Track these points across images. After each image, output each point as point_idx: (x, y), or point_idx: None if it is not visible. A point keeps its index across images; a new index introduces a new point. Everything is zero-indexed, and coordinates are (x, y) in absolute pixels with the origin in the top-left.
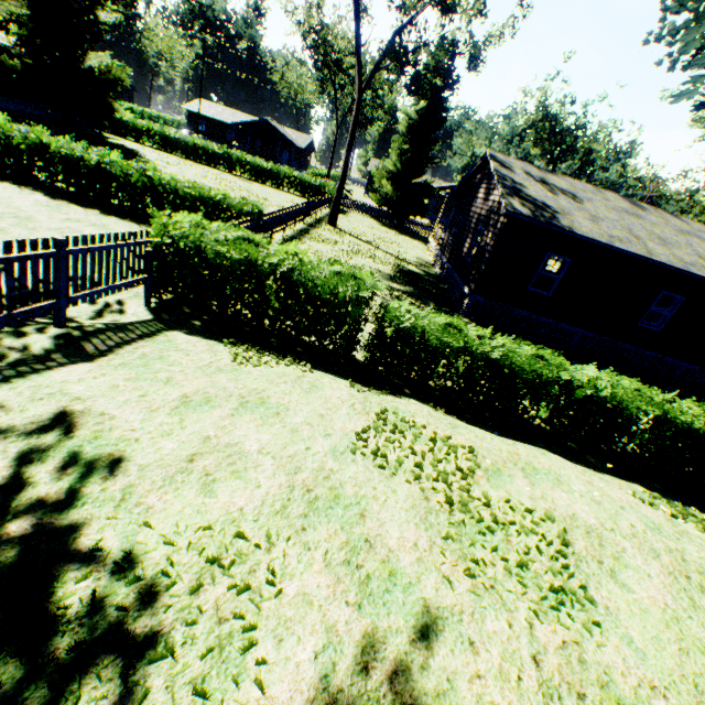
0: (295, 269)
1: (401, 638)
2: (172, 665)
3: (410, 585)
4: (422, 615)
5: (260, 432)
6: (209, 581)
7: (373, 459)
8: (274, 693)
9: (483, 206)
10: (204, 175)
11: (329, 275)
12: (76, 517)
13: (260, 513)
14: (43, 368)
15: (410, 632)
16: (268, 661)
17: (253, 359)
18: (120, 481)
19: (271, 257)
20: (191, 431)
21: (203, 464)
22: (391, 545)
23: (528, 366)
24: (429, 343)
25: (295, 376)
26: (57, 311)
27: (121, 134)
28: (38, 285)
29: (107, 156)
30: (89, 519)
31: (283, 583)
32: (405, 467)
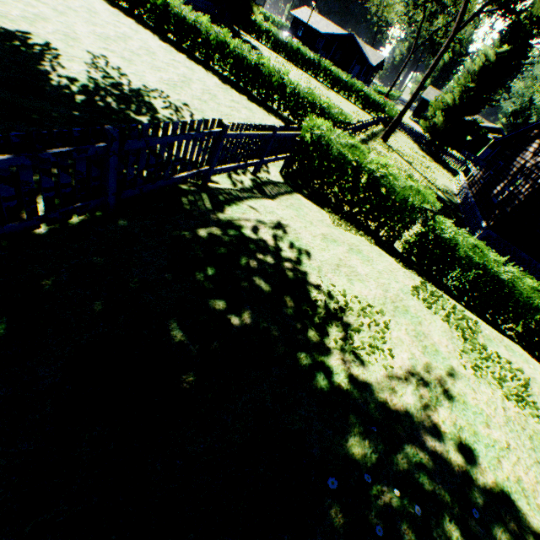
0: (385, 176)
1: (442, 372)
2: (357, 335)
3: (445, 358)
4: (451, 370)
5: (362, 266)
6: (361, 316)
7: (423, 303)
8: (395, 360)
9: (529, 159)
10: (299, 78)
11: (406, 187)
12: (305, 270)
13: (374, 301)
14: (257, 197)
15: (446, 372)
16: (391, 350)
17: (341, 226)
18: (315, 263)
19: (372, 164)
20: (332, 253)
21: (343, 270)
22: (435, 341)
23: (525, 292)
24: (457, 252)
25: (368, 244)
26: (257, 166)
27: (248, 32)
28: (258, 150)
29: (262, 59)
30: (310, 273)
31: (390, 330)
32: (441, 313)
